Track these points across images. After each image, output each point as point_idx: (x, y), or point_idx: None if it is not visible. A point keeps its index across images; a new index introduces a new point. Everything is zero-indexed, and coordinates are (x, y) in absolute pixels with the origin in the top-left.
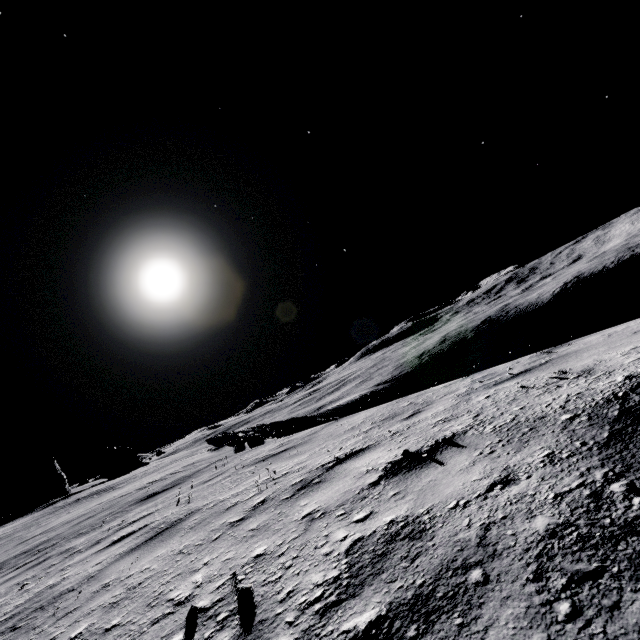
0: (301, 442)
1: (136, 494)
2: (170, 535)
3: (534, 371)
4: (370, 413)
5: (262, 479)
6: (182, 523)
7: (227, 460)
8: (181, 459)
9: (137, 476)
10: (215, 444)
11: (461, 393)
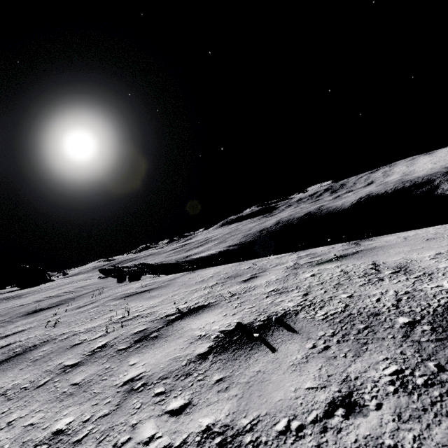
0: (161, 285)
1: (29, 306)
2: (14, 364)
3: (349, 258)
4: (218, 270)
5: (117, 317)
6: (32, 352)
7: (104, 290)
8: (77, 281)
9: (41, 290)
10: (104, 274)
11: (290, 266)
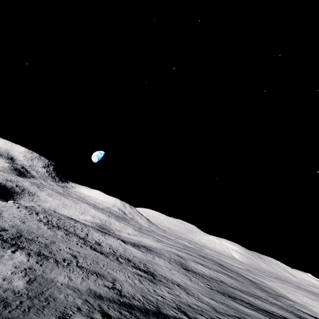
0: None
1: None
2: None
3: None
4: None
5: None
6: None
7: None
8: None
9: None
10: None
11: None
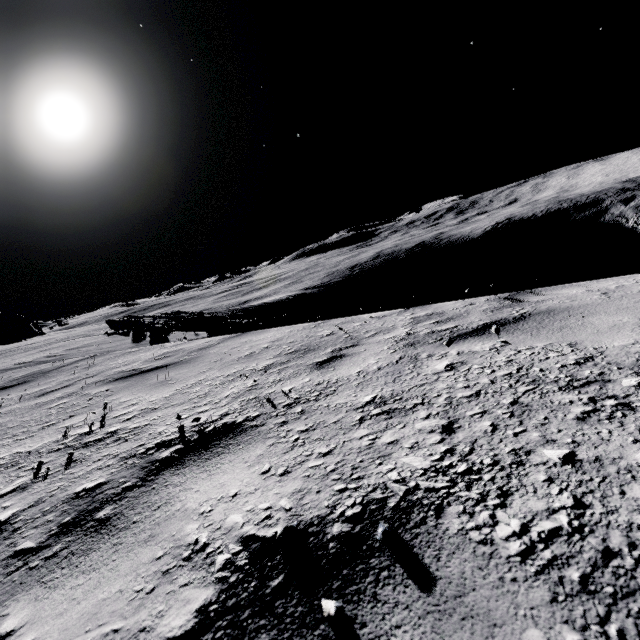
0: (184, 359)
1: None
2: None
3: (514, 330)
4: (280, 335)
5: (81, 430)
6: None
7: (98, 360)
8: (74, 338)
9: (19, 349)
10: (114, 328)
11: (401, 338)
